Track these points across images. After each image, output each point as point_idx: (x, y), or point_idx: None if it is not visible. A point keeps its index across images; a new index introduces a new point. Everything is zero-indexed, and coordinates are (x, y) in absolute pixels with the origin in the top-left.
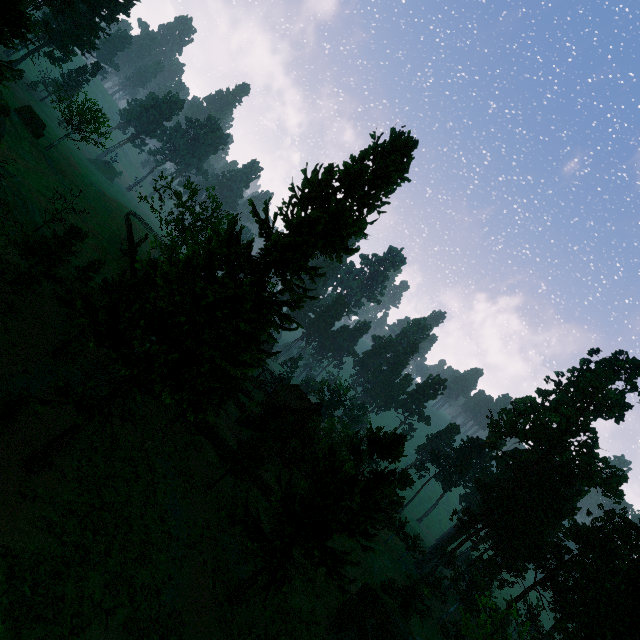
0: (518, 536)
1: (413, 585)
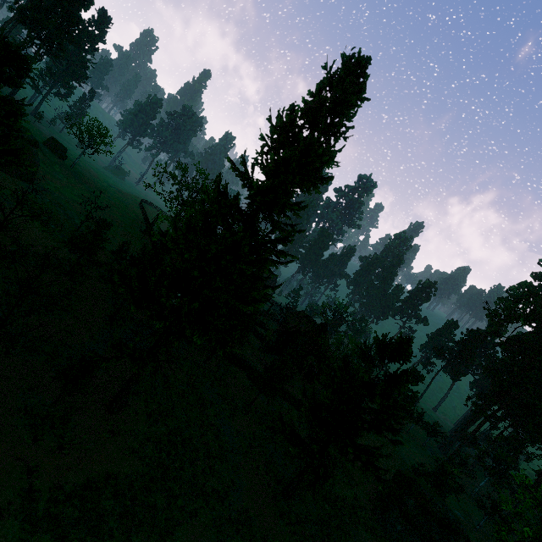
0: (538, 412)
1: (443, 467)
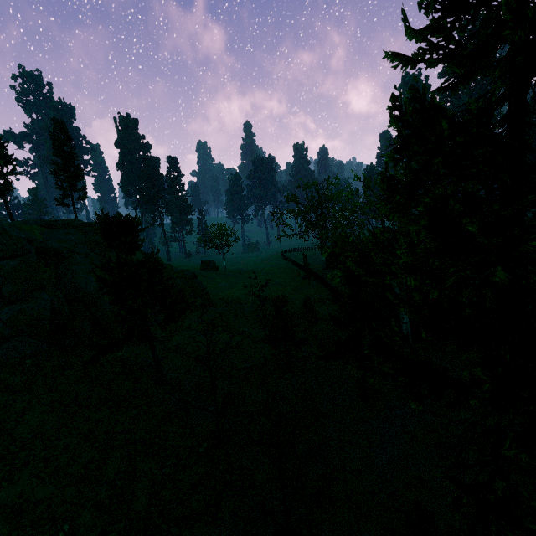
0: None
1: None
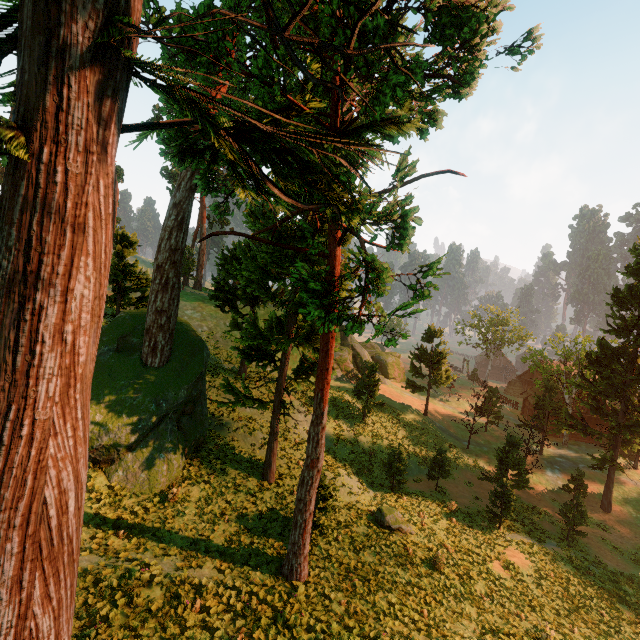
0: None
1: None
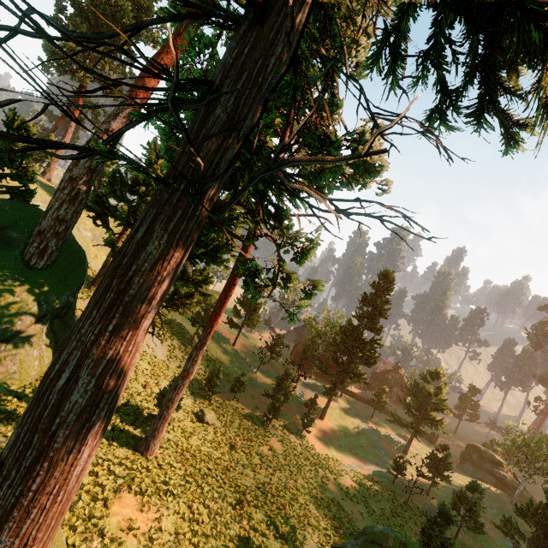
0: None
1: (493, 439)
